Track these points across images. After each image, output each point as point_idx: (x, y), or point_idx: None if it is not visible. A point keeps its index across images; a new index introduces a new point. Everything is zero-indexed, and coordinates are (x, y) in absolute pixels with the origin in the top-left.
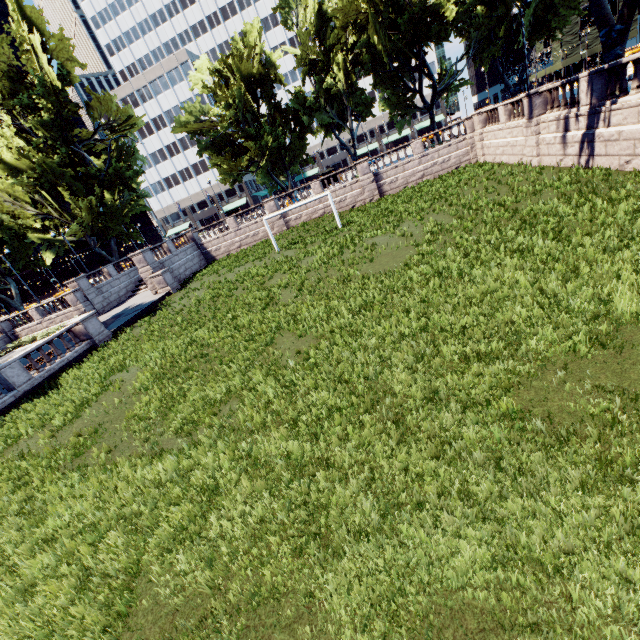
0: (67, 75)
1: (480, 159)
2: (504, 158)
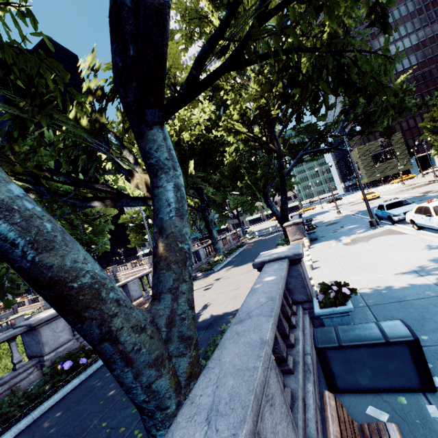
0: None
1: None
2: None
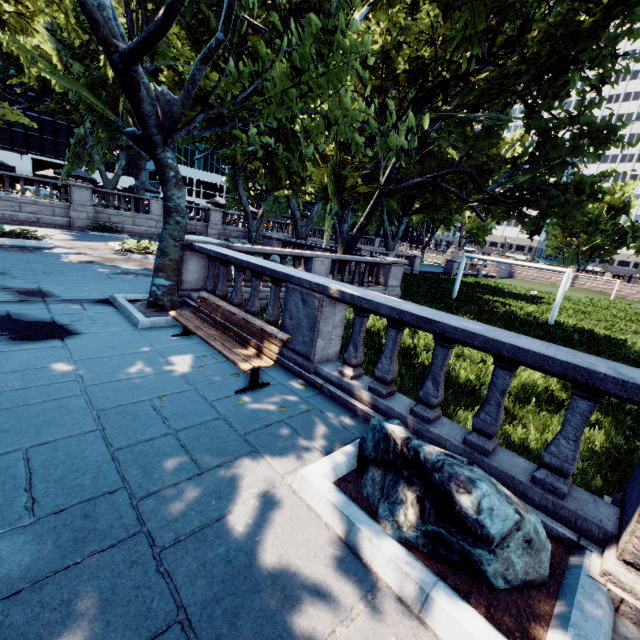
0: None
1: None
2: None
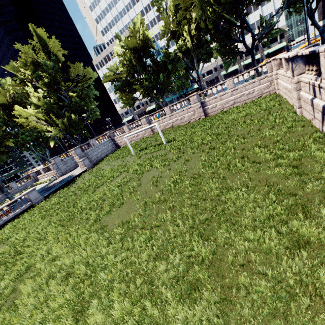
0: (56, 59)
1: (276, 91)
2: (286, 97)
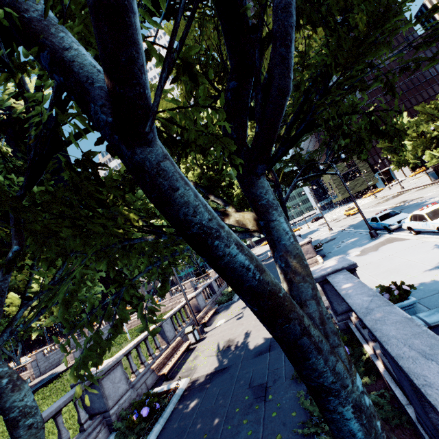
0: None
1: None
2: None
